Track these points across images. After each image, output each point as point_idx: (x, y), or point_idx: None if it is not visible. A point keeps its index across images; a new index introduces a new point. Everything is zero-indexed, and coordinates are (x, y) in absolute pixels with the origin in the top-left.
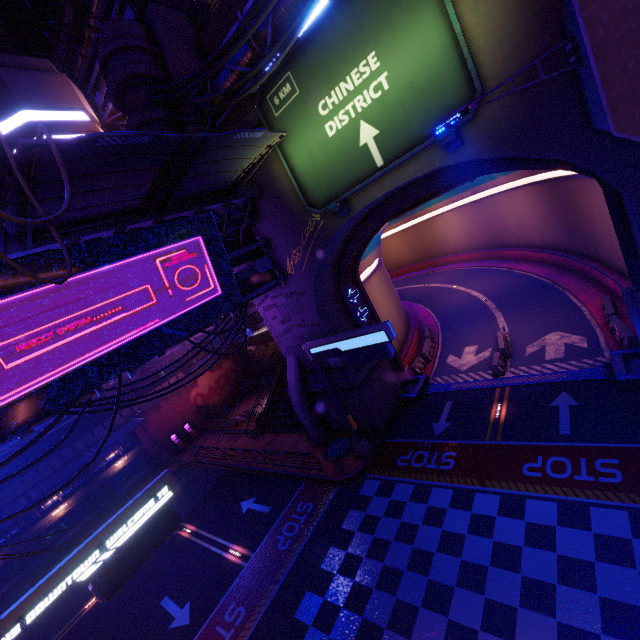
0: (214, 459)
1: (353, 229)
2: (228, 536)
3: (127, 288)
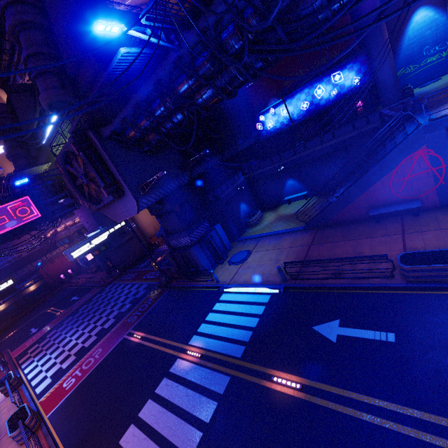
0: (75, 284)
1: None
2: (61, 308)
3: None
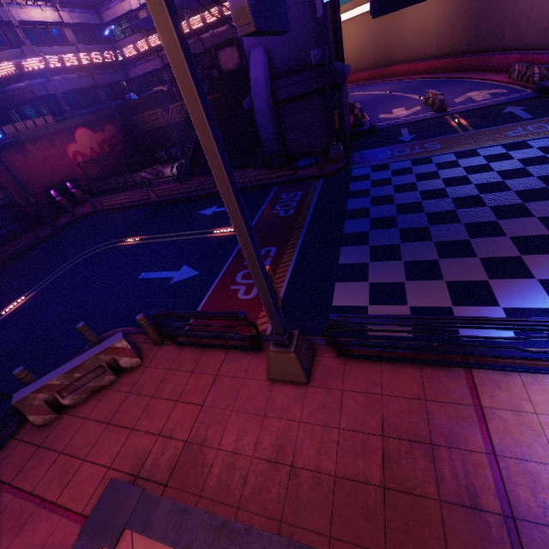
0: (129, 203)
1: None
2: (201, 228)
3: None
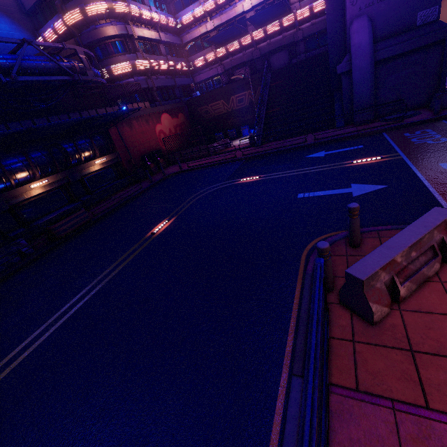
0: (214, 162)
1: None
2: (328, 163)
3: None
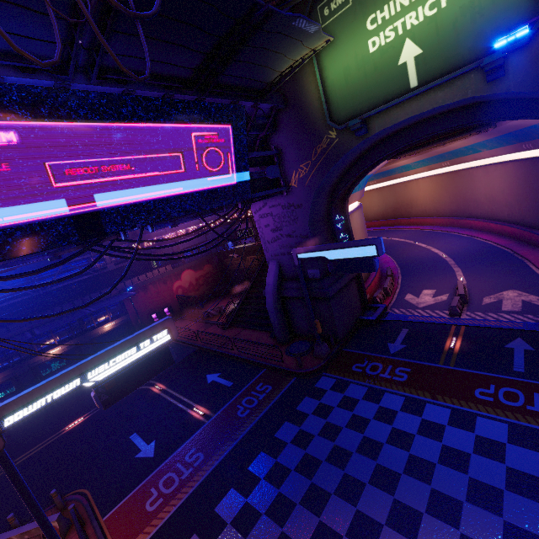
0: (186, 339)
1: (358, 156)
2: (193, 398)
3: (164, 150)
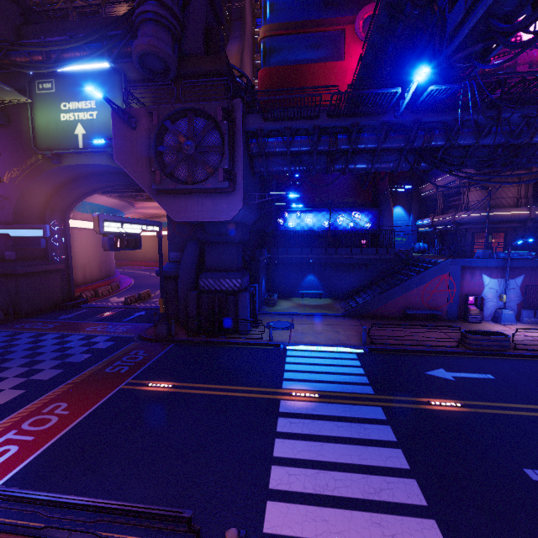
0: None
1: (69, 180)
2: None
3: None
